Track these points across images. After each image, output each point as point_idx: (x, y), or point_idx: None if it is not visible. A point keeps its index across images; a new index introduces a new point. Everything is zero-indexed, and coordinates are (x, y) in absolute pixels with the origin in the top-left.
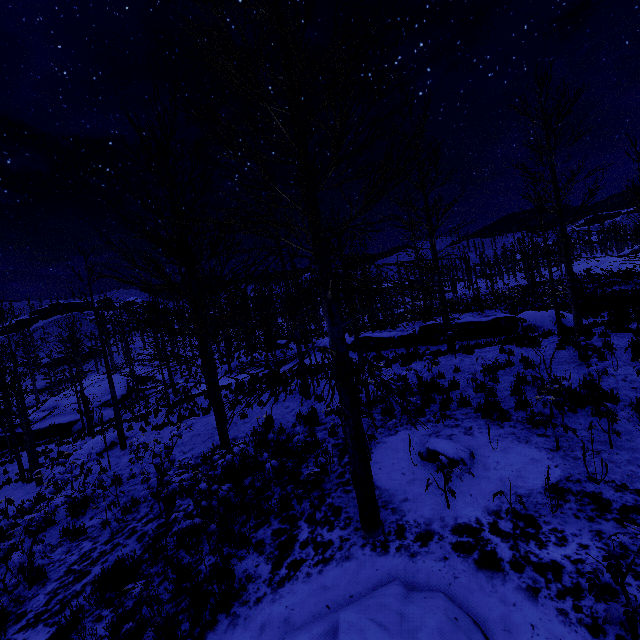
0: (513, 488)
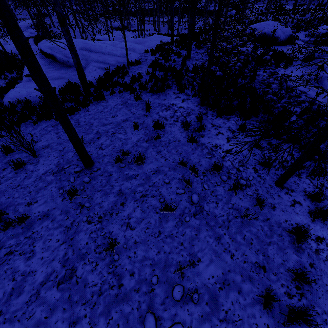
0: None
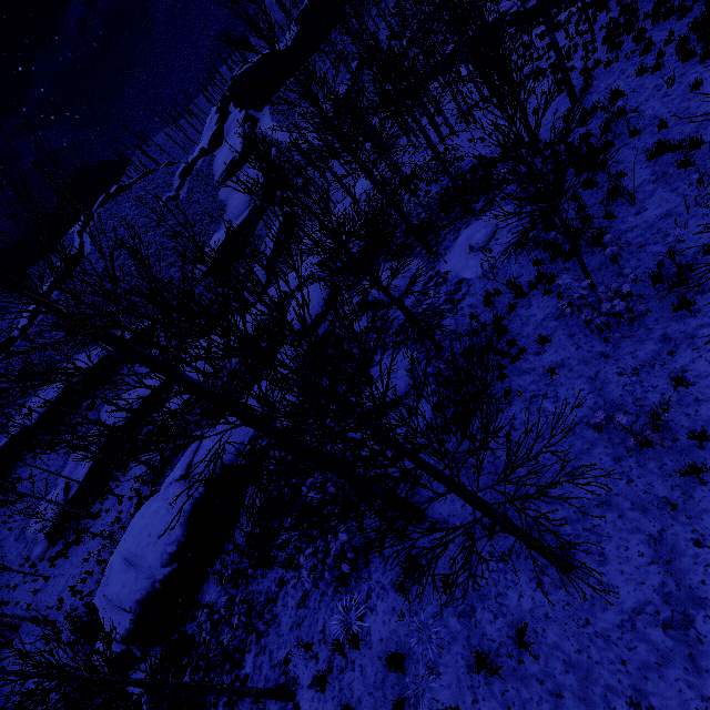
0: (460, 271)
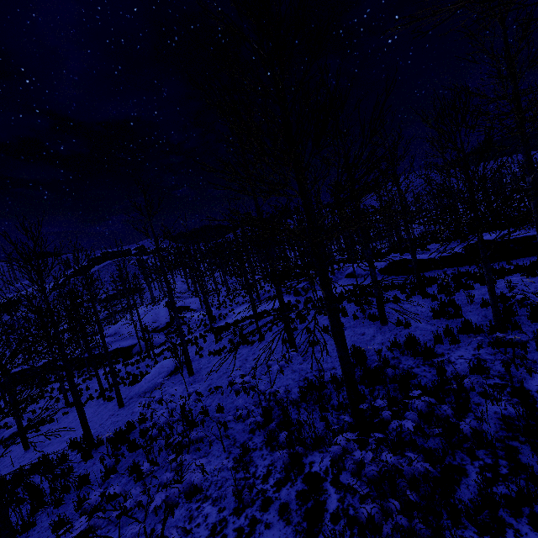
0: None
